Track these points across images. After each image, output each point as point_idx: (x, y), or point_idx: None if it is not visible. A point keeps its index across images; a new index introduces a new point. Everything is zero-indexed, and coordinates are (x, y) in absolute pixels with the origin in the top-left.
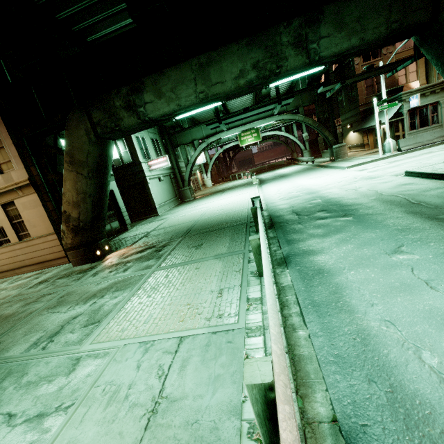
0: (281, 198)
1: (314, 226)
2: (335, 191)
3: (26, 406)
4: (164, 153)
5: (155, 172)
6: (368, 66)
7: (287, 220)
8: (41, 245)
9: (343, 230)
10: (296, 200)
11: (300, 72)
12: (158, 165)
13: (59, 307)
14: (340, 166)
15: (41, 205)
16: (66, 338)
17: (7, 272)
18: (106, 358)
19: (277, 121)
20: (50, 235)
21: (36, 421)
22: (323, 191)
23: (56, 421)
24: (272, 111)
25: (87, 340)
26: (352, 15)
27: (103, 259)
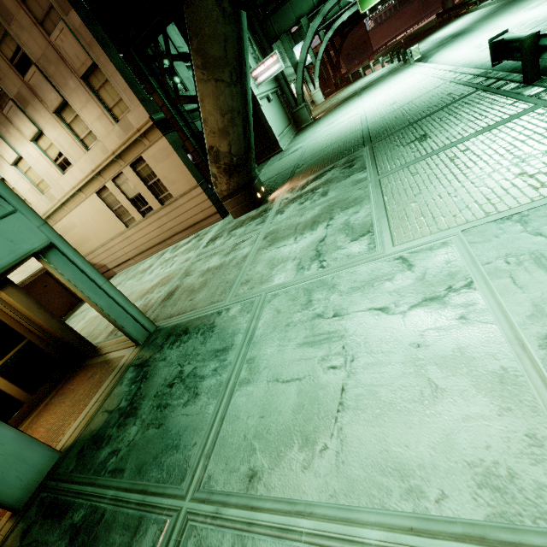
0: None
1: None
2: None
3: (390, 300)
4: (261, 57)
5: (262, 88)
6: None
7: None
8: (186, 205)
9: None
10: None
11: None
12: (266, 73)
13: (278, 243)
14: None
15: (173, 151)
16: (340, 254)
17: (159, 245)
18: (450, 246)
19: None
20: (194, 189)
21: (431, 304)
22: None
23: (469, 297)
24: None
25: (381, 246)
26: None
27: (268, 202)
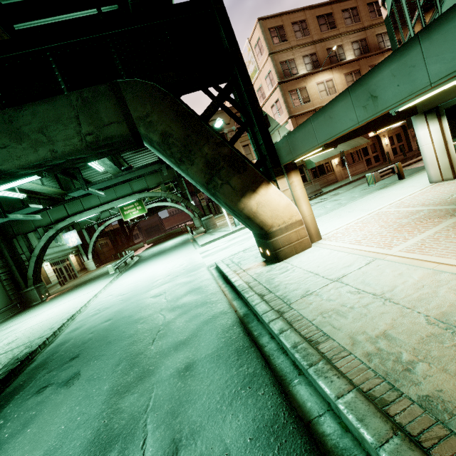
0: (96, 309)
1: (5, 420)
2: (144, 297)
3: None
4: None
5: None
6: (125, 168)
7: (17, 388)
8: None
9: (4, 446)
10: (96, 319)
11: (1, 183)
12: None
13: None
14: (199, 243)
15: None
16: None
17: None
18: None
19: (141, 198)
20: None
21: None
22: (136, 297)
23: None
24: (133, 189)
25: None
26: (32, 125)
27: None
